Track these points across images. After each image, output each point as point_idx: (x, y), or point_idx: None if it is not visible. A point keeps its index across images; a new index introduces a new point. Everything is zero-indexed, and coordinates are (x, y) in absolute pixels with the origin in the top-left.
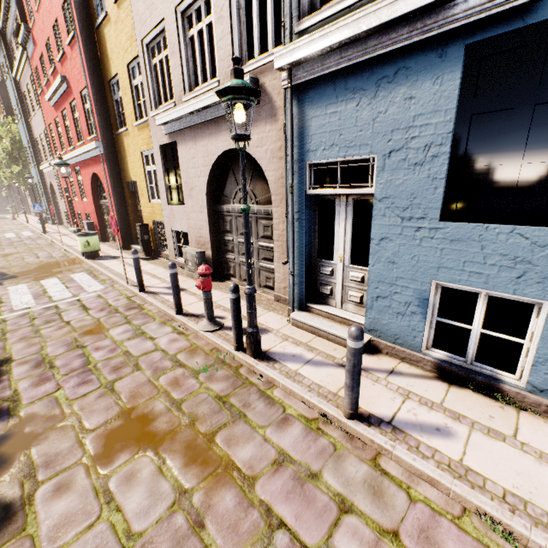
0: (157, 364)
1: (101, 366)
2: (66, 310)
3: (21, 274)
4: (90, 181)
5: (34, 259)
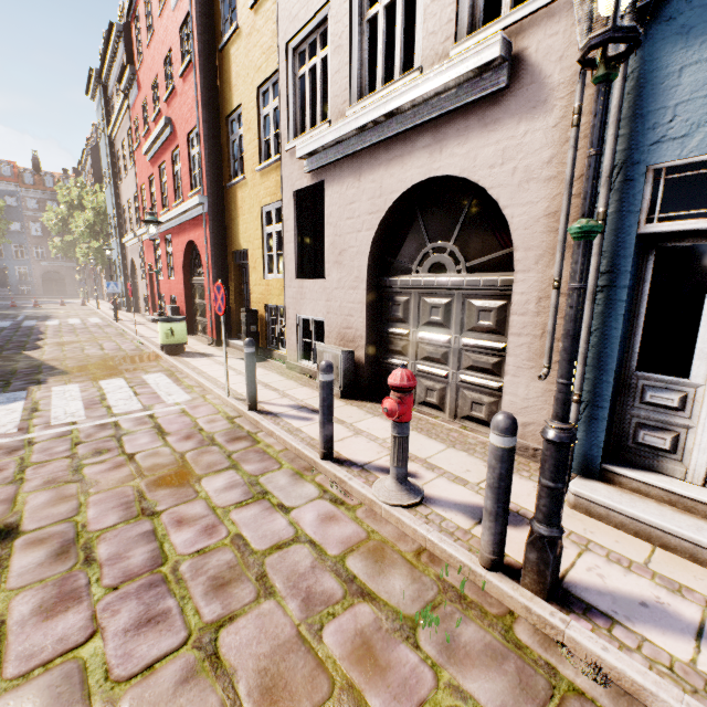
0: (308, 582)
1: (187, 573)
2: (130, 432)
3: (76, 369)
4: (183, 251)
5: (97, 350)
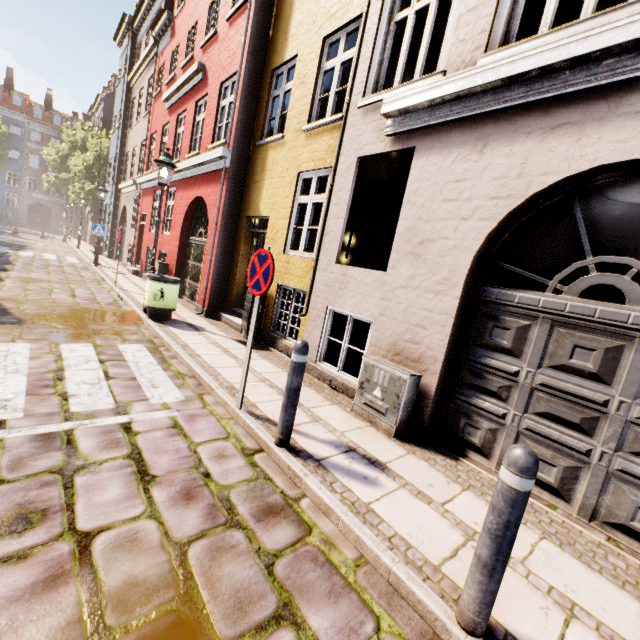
0: None
1: None
2: (90, 464)
3: (34, 319)
4: (186, 207)
5: (67, 296)
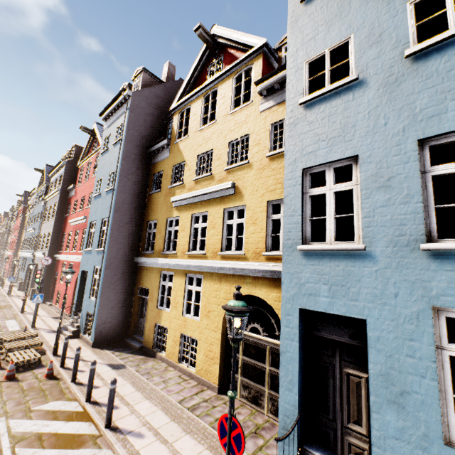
0: None
1: None
2: None
3: None
4: (11, 260)
5: None
